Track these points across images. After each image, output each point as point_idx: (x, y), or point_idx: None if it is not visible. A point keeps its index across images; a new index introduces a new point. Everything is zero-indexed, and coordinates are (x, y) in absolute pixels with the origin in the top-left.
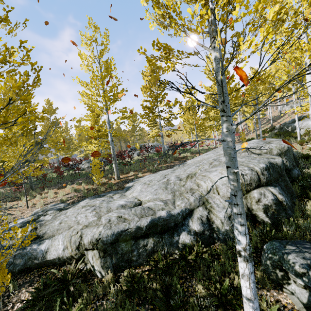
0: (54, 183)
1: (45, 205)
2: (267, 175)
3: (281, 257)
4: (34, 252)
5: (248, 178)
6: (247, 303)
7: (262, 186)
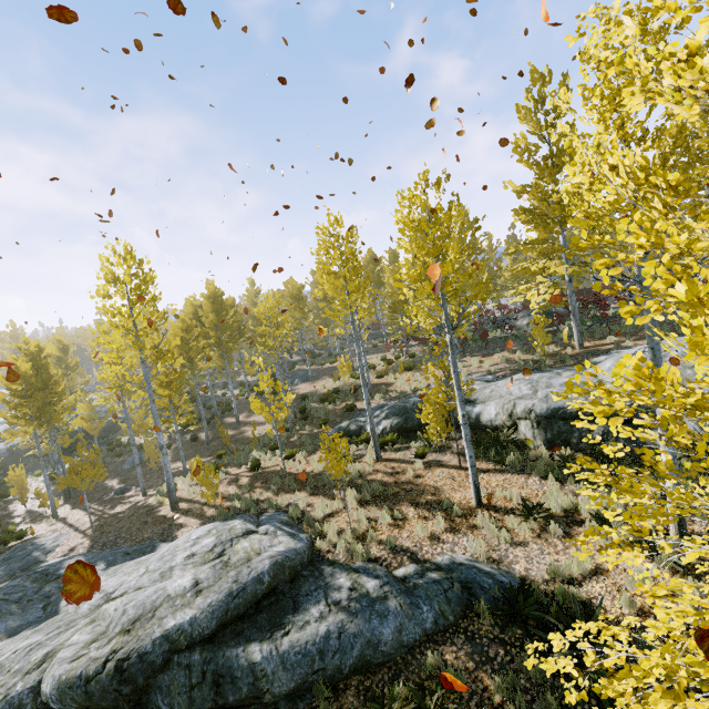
0: (476, 349)
1: (469, 375)
2: None
3: None
4: (468, 413)
5: None
6: None
7: None
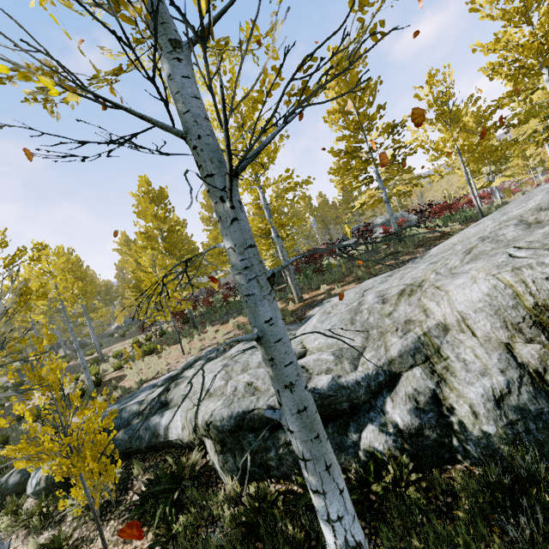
0: (219, 316)
1: (201, 351)
2: None
3: None
4: (156, 427)
5: None
6: None
7: None
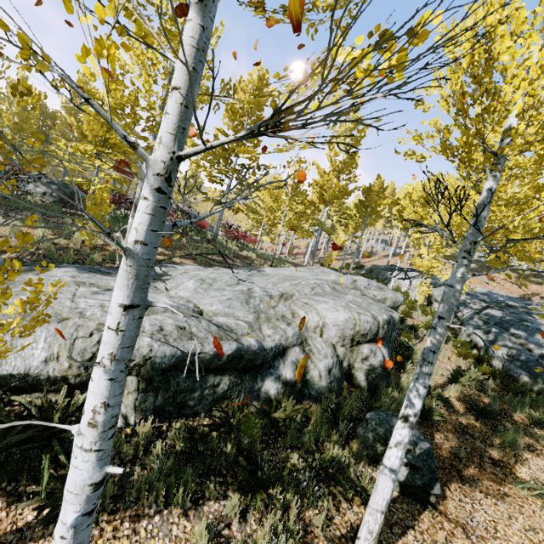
0: None
1: None
2: (386, 330)
3: (388, 430)
4: None
5: (367, 327)
6: (388, 475)
7: (375, 342)
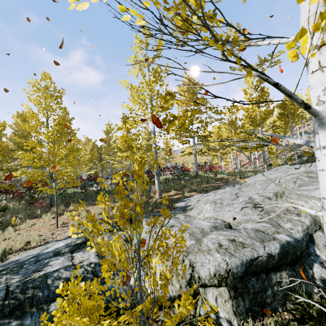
0: (77, 200)
1: (80, 225)
2: None
3: None
4: (119, 289)
5: None
6: None
7: None
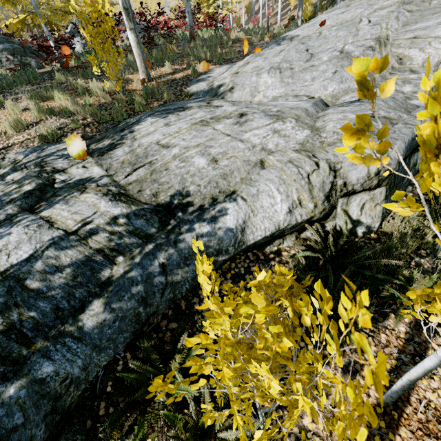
0: None
1: None
2: None
3: None
4: (211, 242)
5: None
6: None
7: None
